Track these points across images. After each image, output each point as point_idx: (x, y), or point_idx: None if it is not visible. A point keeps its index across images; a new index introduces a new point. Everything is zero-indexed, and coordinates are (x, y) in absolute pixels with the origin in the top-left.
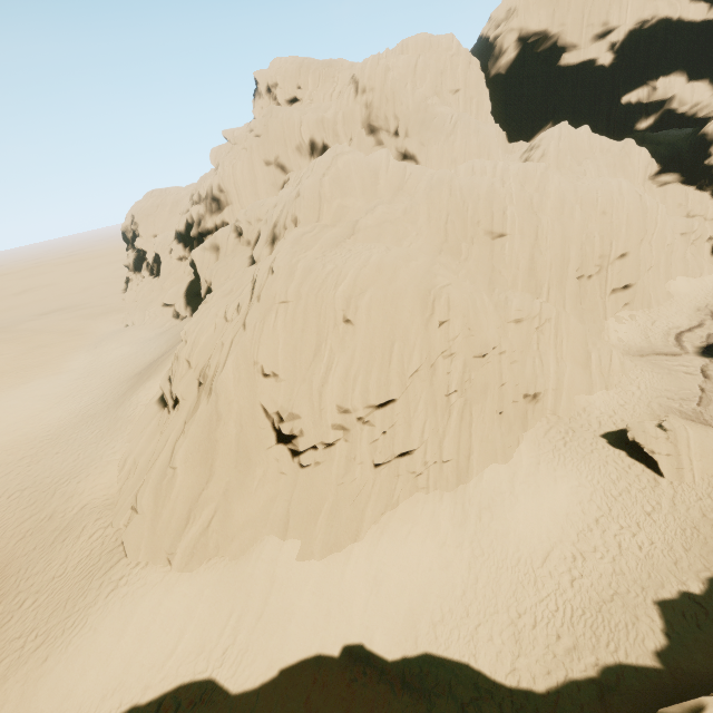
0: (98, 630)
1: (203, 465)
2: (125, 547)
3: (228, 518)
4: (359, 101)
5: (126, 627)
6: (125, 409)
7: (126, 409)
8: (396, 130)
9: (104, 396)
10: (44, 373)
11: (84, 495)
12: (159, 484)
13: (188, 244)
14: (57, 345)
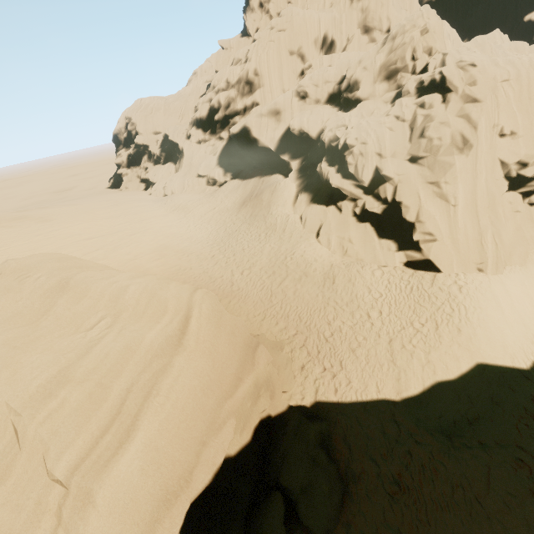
0: (482, 308)
1: (471, 204)
2: (439, 264)
3: (501, 240)
4: (355, 7)
5: (499, 305)
6: (276, 218)
7: (277, 218)
8: (387, 29)
9: (226, 222)
10: (148, 216)
11: (319, 260)
12: (449, 217)
13: (207, 129)
14: (128, 204)
